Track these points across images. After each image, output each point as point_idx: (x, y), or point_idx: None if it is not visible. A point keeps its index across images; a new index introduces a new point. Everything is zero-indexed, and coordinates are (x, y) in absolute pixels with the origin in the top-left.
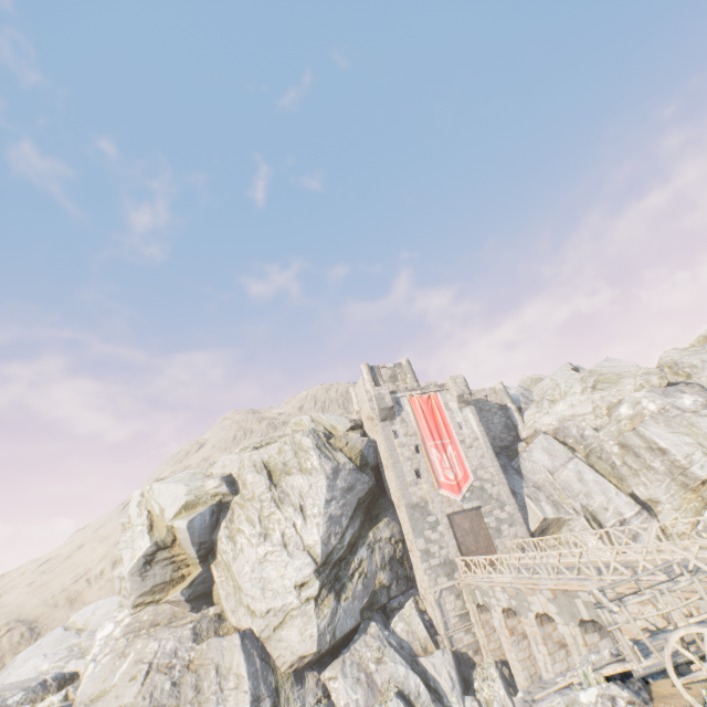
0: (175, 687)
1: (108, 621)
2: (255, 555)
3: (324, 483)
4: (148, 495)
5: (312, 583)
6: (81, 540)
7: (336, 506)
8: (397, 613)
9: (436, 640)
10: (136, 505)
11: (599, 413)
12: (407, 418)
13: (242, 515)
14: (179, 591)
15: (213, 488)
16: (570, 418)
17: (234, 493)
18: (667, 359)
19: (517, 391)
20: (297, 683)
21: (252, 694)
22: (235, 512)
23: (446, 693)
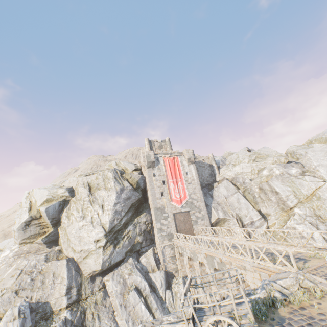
0: (32, 281)
1: (7, 249)
2: (78, 225)
3: (115, 195)
4: (31, 193)
5: (102, 240)
6: (15, 209)
7: (119, 206)
8: (144, 254)
9: (159, 266)
10: (25, 198)
11: (253, 172)
12: (161, 167)
13: (74, 207)
14: (40, 239)
15: (61, 193)
16: (240, 173)
17: (72, 196)
18: (290, 150)
19: (219, 158)
20: (91, 281)
21: (68, 286)
22: (72, 205)
23: (158, 288)
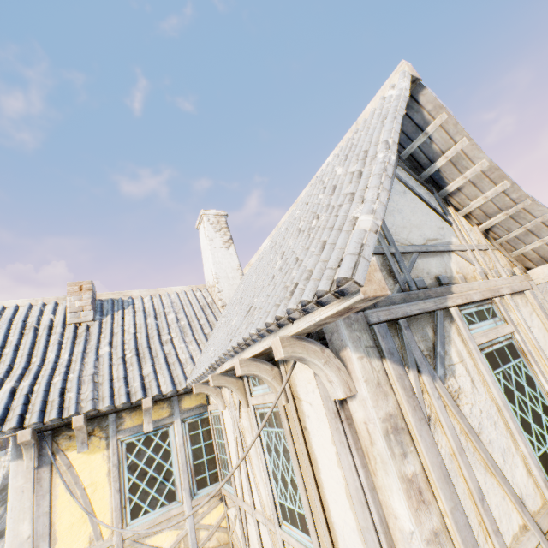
0: None
1: None
2: None
3: None
4: None
5: None
6: None
7: None
8: None
9: None
10: None
11: None
12: None
13: None
14: None
15: None
16: None
17: None
18: None
19: None
20: None
21: None
22: None
23: None
